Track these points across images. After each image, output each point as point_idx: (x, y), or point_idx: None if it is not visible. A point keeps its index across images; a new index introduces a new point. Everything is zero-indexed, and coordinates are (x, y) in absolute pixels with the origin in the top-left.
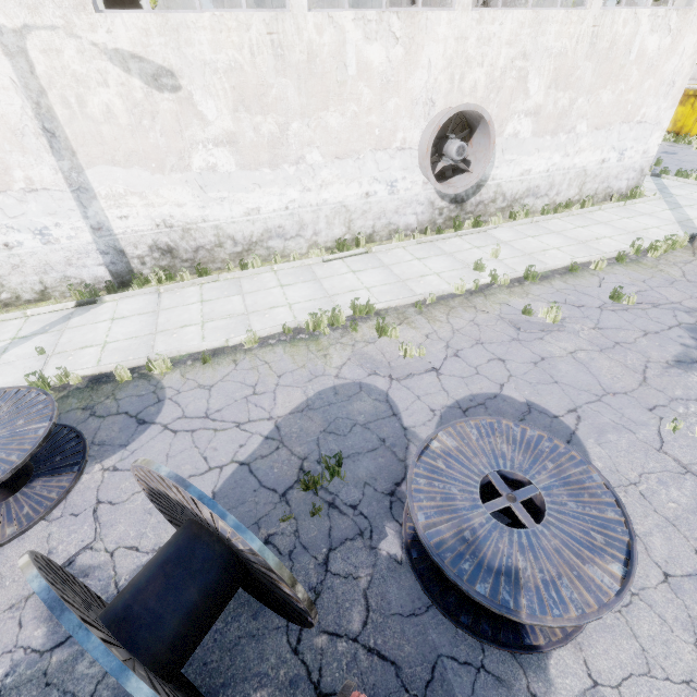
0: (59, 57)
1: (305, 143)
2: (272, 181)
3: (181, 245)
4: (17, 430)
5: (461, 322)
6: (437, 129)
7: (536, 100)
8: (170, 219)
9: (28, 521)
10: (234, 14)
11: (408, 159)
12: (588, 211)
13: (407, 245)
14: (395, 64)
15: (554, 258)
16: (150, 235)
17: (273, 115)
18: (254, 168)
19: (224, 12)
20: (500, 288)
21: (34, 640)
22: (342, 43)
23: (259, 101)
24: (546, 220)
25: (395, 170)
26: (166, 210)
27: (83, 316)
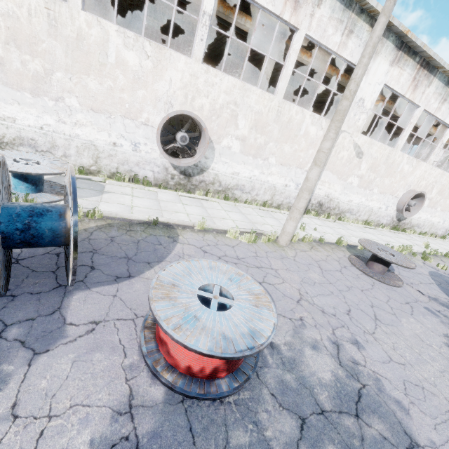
0: (344, 140)
1: (376, 185)
2: (361, 193)
3: (325, 204)
4: (395, 253)
5: (442, 263)
6: (413, 195)
7: (432, 196)
8: (329, 194)
9: (401, 281)
10: (385, 145)
11: (395, 201)
12: (433, 239)
13: (385, 231)
14: (408, 172)
15: (444, 252)
16: (321, 198)
17: (375, 174)
18: (360, 187)
19: (383, 144)
20: (441, 256)
21: (447, 309)
22: (401, 162)
23: (374, 169)
24: (422, 237)
25: (390, 203)
26: (331, 191)
27: (303, 220)
